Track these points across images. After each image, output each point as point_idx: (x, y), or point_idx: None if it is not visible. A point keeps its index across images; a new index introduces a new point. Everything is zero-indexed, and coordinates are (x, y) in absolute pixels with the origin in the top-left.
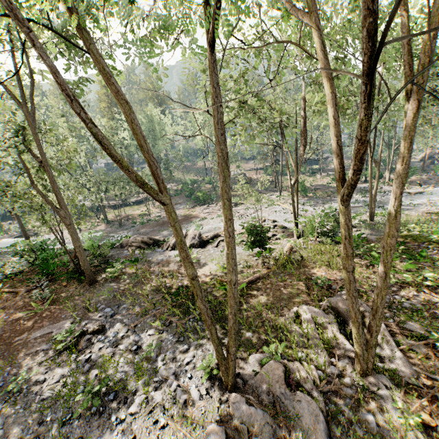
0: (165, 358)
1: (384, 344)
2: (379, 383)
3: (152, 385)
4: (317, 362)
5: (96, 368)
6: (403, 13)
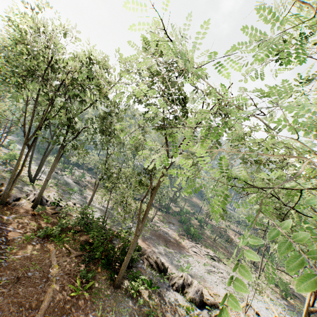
0: None
1: None
2: None
3: None
4: None
5: None
6: None
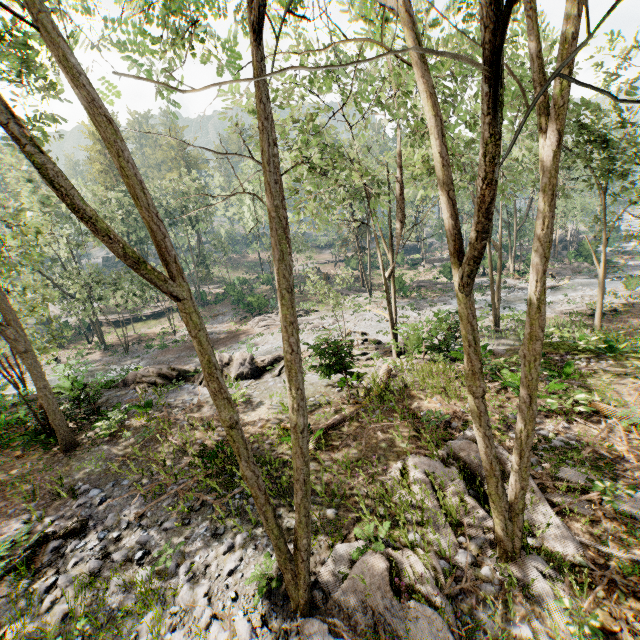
0: (192, 568)
1: (533, 506)
2: (533, 570)
3: (167, 621)
4: (438, 546)
5: (65, 600)
6: (527, 13)
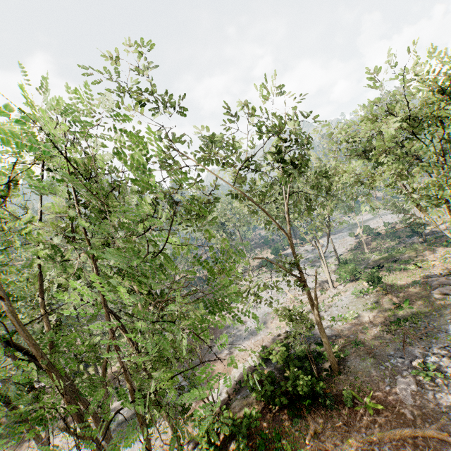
0: None
1: None
2: None
3: None
4: None
5: None
6: None
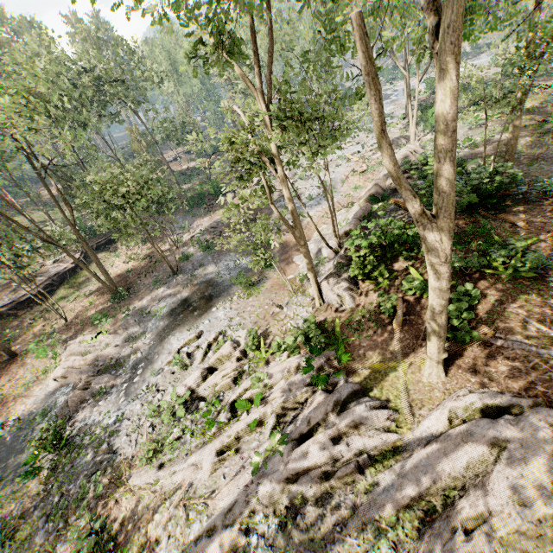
0: None
1: None
2: None
3: None
4: None
5: None
6: None
